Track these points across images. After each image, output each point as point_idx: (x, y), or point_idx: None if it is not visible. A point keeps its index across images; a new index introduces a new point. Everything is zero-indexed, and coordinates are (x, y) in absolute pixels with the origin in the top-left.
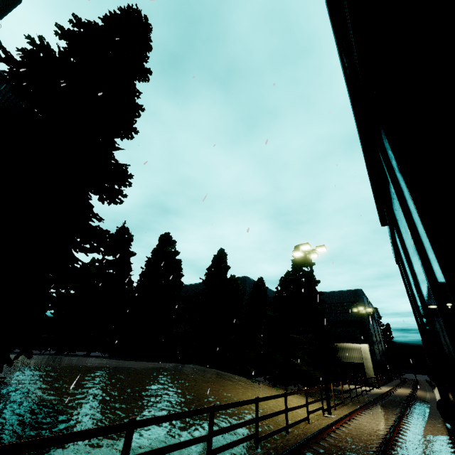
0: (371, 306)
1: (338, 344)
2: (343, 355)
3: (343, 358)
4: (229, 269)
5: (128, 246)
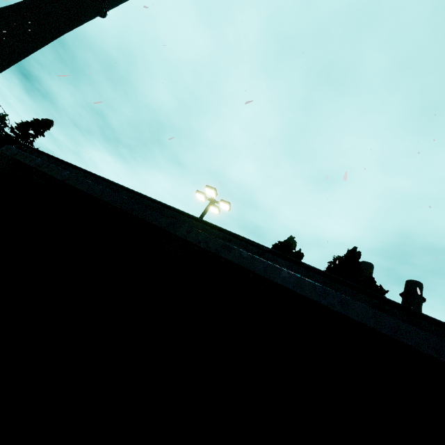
0: None
1: None
2: None
3: None
4: None
5: None
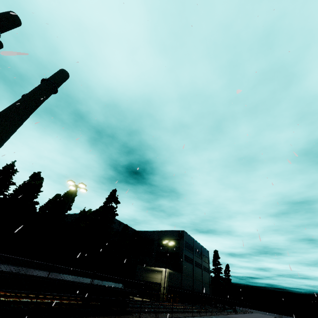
0: (201, 246)
1: (151, 267)
2: (151, 276)
3: (150, 279)
4: (73, 201)
5: (8, 177)
